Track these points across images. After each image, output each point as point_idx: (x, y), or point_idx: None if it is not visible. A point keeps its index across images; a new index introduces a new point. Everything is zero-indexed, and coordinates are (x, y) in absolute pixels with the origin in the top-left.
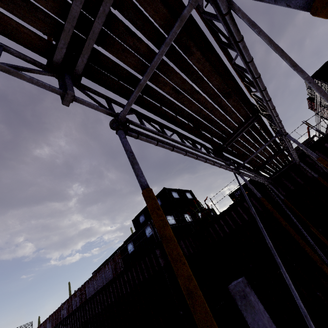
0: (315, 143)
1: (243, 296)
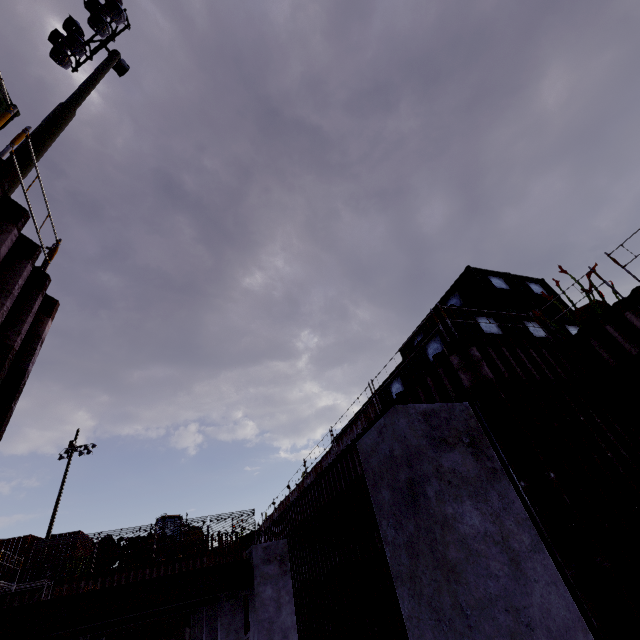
0: None
1: None
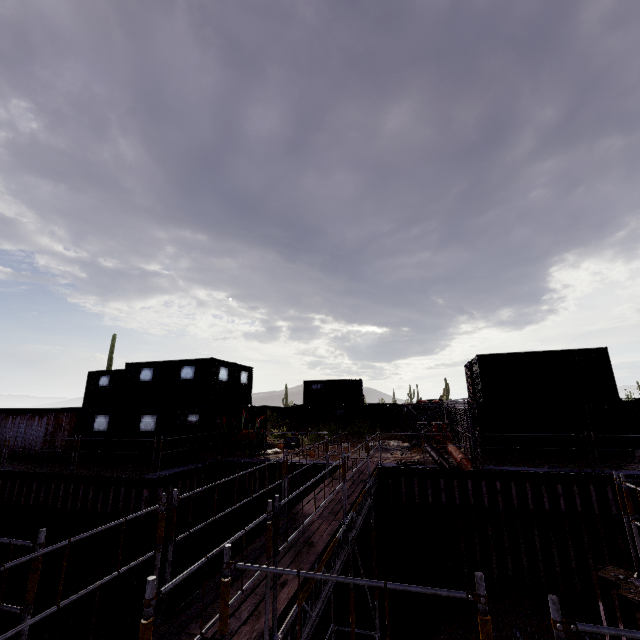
0: (410, 468)
1: None
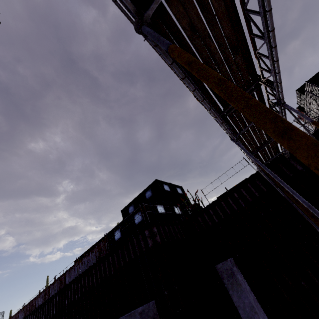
0: None
1: (230, 274)
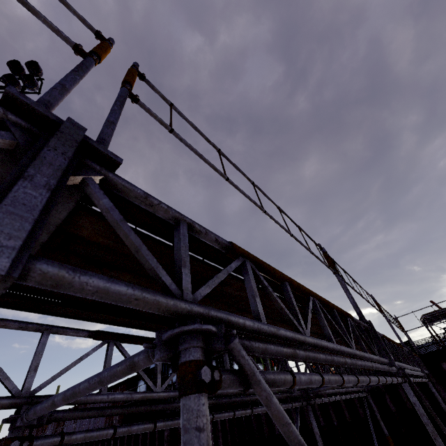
0: None
1: None
